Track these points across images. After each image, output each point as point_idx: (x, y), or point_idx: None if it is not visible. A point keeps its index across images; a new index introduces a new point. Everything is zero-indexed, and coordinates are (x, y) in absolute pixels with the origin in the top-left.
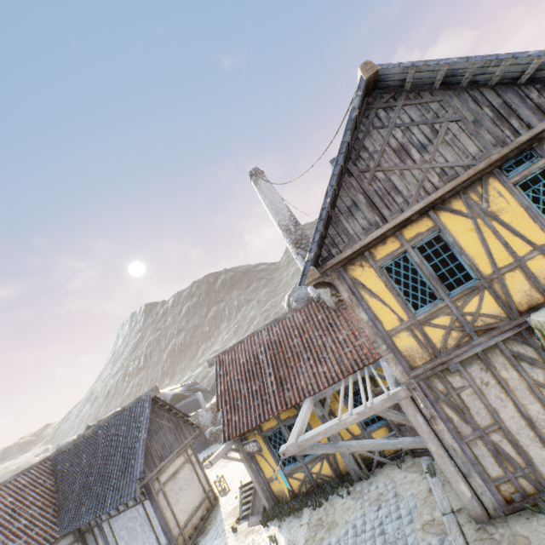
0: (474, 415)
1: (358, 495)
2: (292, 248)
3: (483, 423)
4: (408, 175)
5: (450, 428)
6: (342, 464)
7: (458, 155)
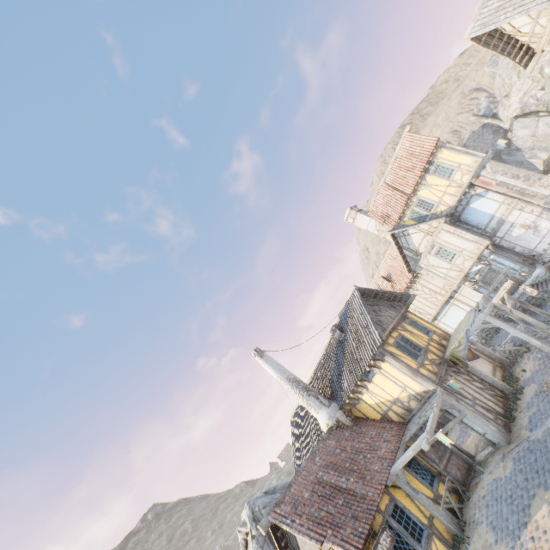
0: (465, 395)
1: (473, 528)
2: (303, 392)
3: (470, 397)
4: (382, 317)
5: (465, 402)
6: (444, 532)
7: (390, 314)
